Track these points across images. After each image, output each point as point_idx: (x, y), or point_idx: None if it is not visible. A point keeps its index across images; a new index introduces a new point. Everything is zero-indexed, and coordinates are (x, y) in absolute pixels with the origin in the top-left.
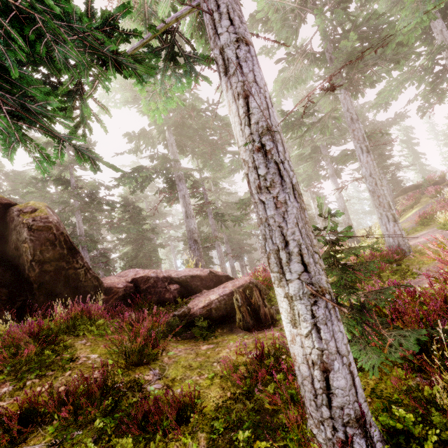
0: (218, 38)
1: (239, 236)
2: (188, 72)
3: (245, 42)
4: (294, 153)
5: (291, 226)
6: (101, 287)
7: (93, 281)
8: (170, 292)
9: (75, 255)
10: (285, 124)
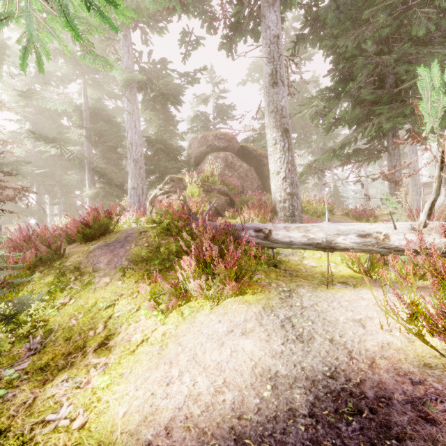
0: None
1: None
2: None
3: None
4: None
5: None
6: None
7: None
8: None
9: None
10: None
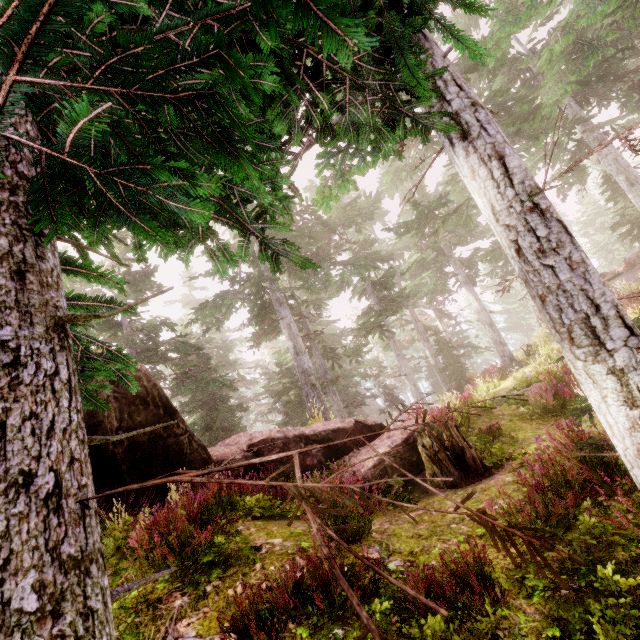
0: (447, 105)
1: (346, 382)
2: (377, 149)
3: (480, 106)
4: (411, 259)
5: (598, 287)
6: (211, 461)
7: (201, 453)
8: (312, 456)
9: (173, 415)
10: (416, 219)
